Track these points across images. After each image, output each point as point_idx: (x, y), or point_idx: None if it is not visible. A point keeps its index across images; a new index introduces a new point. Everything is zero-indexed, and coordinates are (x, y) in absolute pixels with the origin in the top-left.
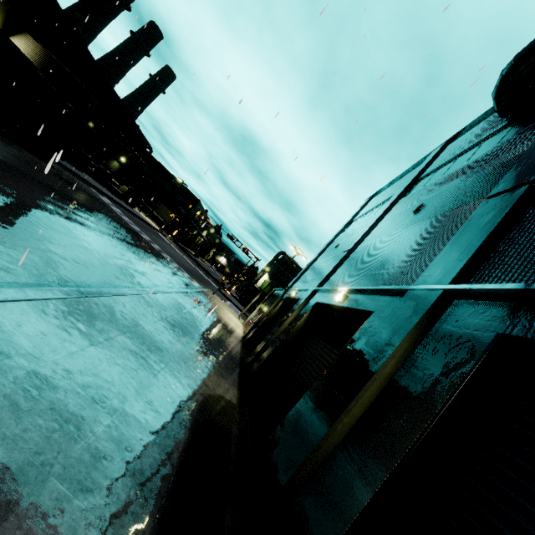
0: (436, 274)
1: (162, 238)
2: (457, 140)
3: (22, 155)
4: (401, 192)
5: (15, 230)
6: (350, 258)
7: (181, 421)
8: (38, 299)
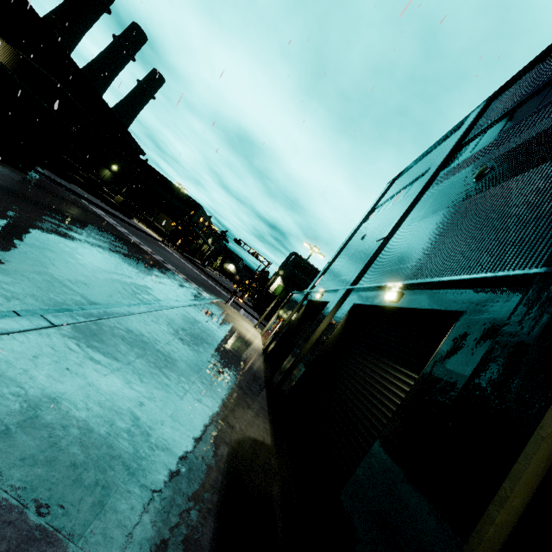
0: None
1: (165, 249)
2: (505, 92)
3: None
4: (441, 163)
5: None
6: (388, 247)
7: (202, 503)
8: None
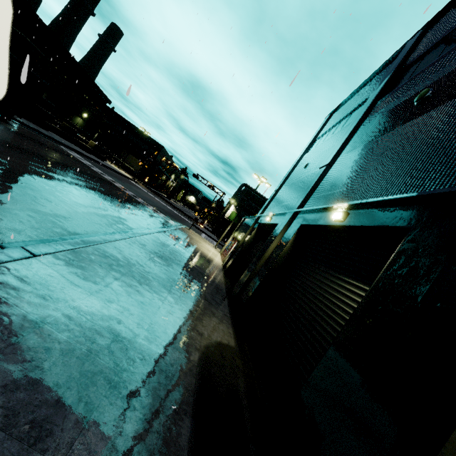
0: None
1: (135, 185)
2: (442, 18)
3: None
4: (379, 92)
5: None
6: (331, 173)
7: (179, 406)
8: None
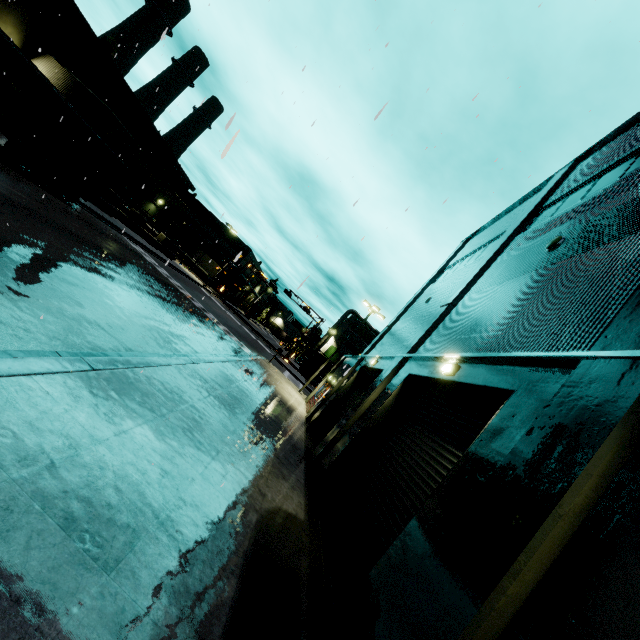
0: (637, 332)
1: (207, 295)
2: (593, 155)
3: (35, 193)
4: (518, 227)
5: (3, 278)
6: (452, 315)
7: (226, 563)
8: (12, 375)
